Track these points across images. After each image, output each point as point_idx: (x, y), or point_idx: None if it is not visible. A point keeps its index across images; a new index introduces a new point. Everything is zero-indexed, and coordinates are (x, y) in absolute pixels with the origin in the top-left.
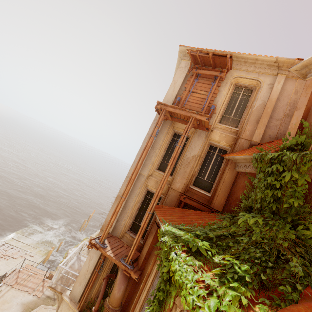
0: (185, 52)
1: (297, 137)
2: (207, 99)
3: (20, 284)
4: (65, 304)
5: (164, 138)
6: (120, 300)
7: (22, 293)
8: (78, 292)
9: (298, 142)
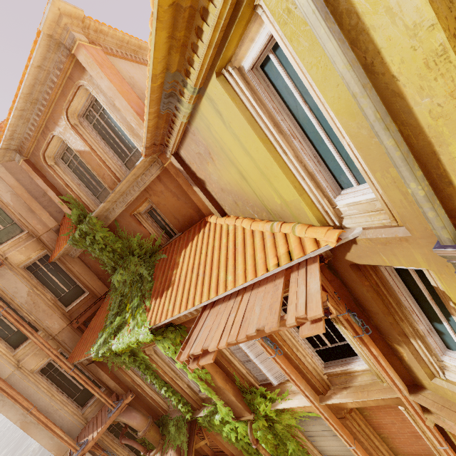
0: None
1: (73, 213)
2: None
3: None
4: None
5: None
6: (143, 416)
7: None
8: None
9: (77, 214)
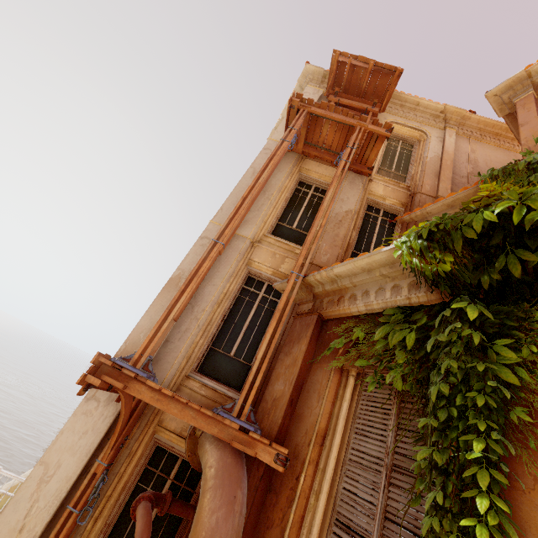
0: (313, 76)
1: None
2: None
3: None
4: None
5: (285, 180)
6: None
7: None
8: None
9: None
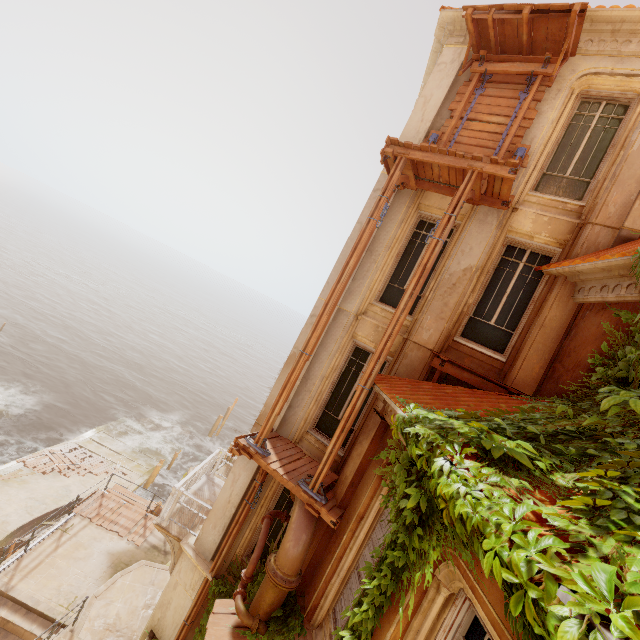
0: (454, 26)
1: None
2: (506, 133)
3: (105, 518)
4: (187, 562)
5: (395, 231)
6: (299, 562)
7: (109, 534)
8: (211, 541)
9: None
